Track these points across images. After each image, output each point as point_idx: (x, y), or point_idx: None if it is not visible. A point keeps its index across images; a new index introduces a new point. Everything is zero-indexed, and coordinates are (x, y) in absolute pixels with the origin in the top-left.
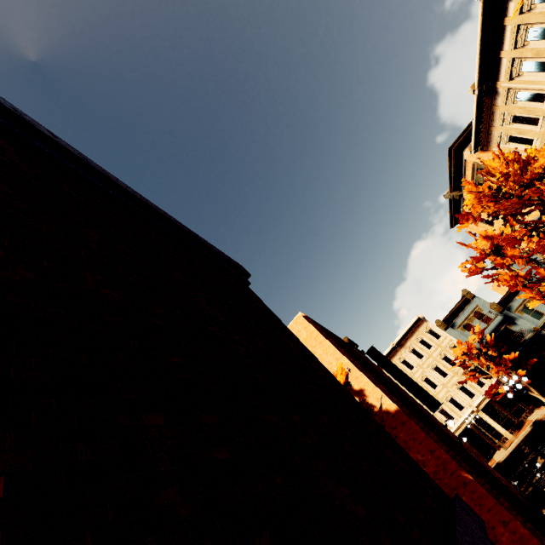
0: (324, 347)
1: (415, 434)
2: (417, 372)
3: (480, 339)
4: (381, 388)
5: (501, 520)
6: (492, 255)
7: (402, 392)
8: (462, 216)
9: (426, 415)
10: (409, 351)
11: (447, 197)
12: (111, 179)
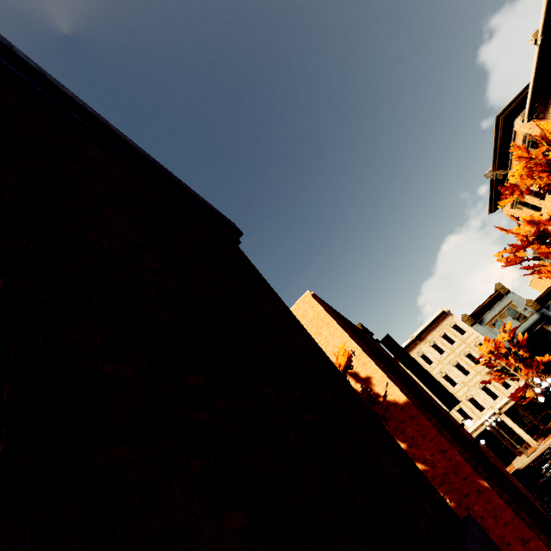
0: (331, 328)
1: (426, 431)
2: (436, 368)
3: (511, 338)
4: (391, 377)
5: (519, 537)
6: (536, 242)
7: (416, 386)
8: (506, 189)
9: (441, 412)
10: (429, 345)
11: (489, 177)
12: (46, 77)
